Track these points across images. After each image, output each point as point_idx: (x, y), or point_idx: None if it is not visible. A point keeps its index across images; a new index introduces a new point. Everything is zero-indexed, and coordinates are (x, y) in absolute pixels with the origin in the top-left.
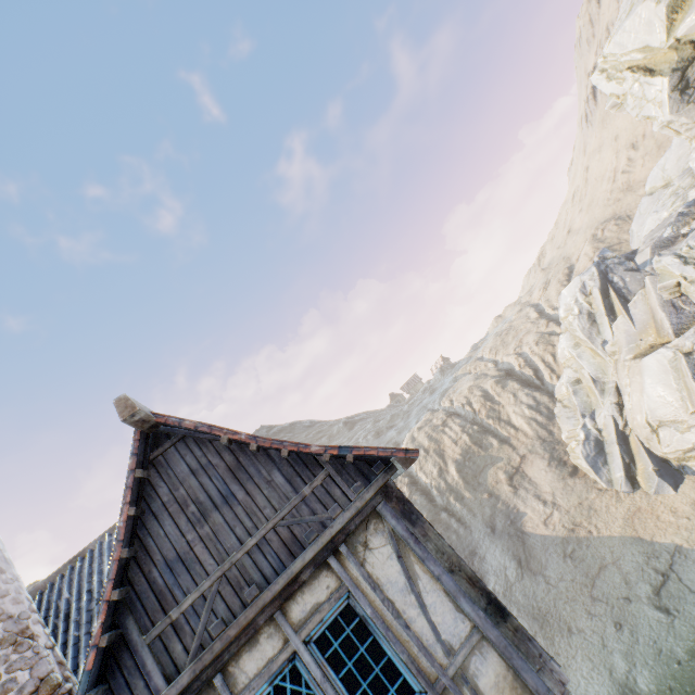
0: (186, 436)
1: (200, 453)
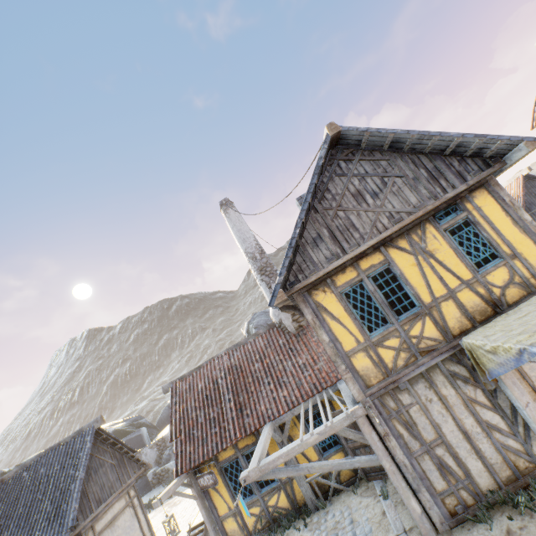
0: (528, 179)
1: (532, 184)
